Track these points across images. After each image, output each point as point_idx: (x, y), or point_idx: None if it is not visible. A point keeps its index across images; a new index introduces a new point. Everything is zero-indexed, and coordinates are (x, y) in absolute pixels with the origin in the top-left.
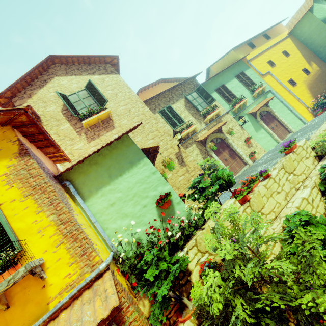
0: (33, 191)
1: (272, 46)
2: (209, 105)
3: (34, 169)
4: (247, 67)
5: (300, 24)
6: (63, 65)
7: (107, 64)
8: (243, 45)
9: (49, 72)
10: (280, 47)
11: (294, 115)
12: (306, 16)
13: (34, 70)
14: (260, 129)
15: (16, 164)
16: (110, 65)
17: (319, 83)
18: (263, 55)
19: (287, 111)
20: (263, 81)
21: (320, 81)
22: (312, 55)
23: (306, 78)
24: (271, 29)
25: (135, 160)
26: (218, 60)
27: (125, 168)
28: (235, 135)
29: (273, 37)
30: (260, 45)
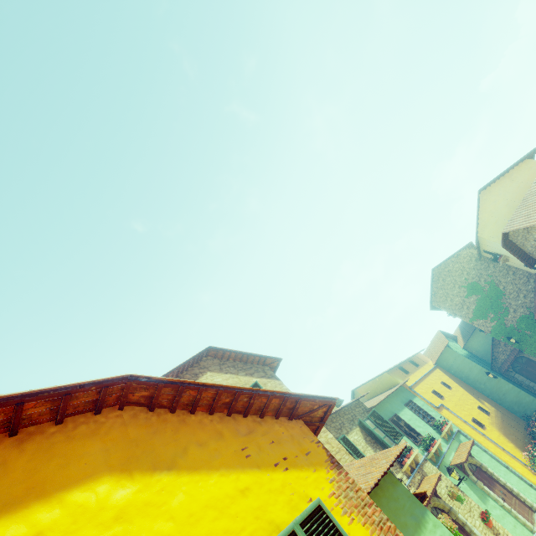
0: (383, 534)
1: (426, 374)
2: (396, 442)
3: (361, 491)
4: (413, 395)
5: (443, 356)
6: (217, 360)
7: (265, 366)
8: (394, 368)
9: (200, 365)
10: (435, 376)
11: (516, 476)
12: (446, 350)
13: (192, 359)
14: (486, 497)
15: (336, 479)
16: (269, 368)
17: (510, 428)
18: (422, 383)
19: (502, 468)
20: (441, 416)
21: (509, 425)
22: (475, 391)
23: (490, 419)
24: (414, 357)
25: (416, 513)
26: (368, 381)
27: (412, 530)
28: (460, 505)
29: (421, 365)
30: (412, 371)
